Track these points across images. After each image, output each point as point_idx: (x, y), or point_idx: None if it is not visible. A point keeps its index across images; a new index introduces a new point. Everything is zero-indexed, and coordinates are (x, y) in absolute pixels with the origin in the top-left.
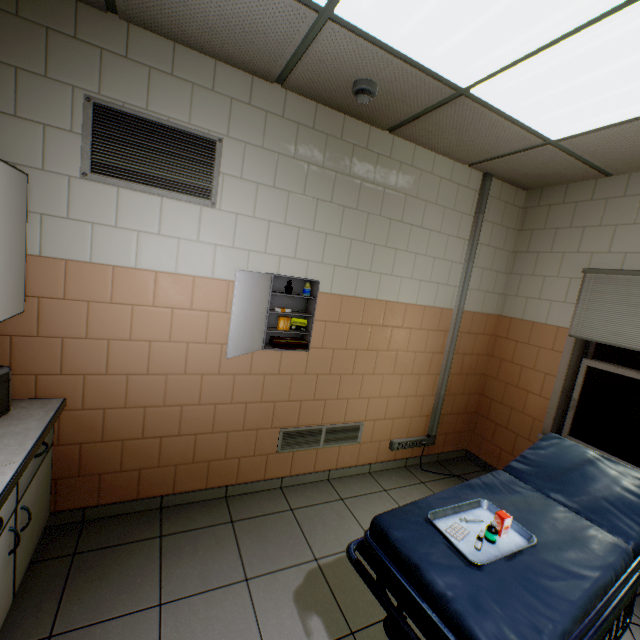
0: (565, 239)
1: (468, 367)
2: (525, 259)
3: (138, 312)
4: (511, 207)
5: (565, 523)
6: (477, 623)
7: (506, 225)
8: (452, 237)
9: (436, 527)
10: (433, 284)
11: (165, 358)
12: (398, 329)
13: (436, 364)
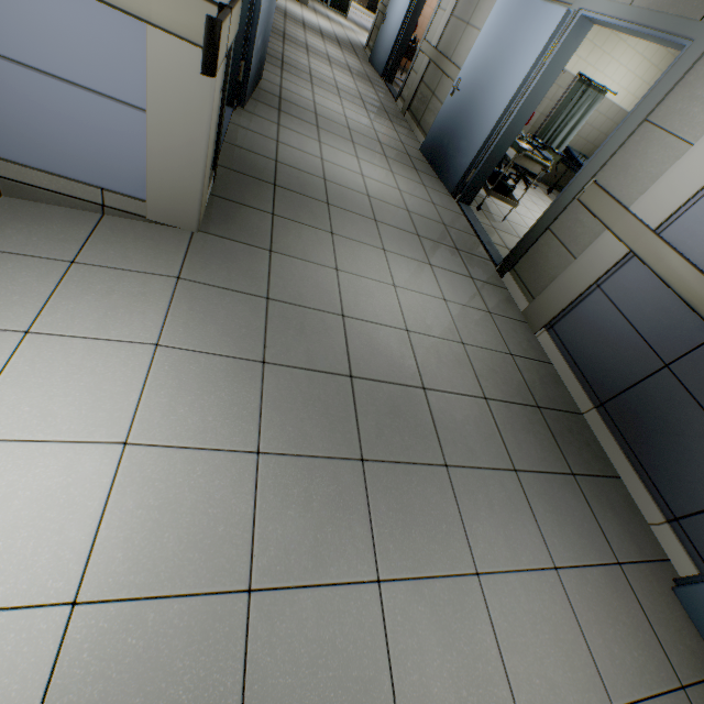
0: None
1: None
2: None
3: (426, 9)
4: None
5: None
6: None
7: None
8: None
9: None
10: None
11: (425, 26)
12: None
13: None
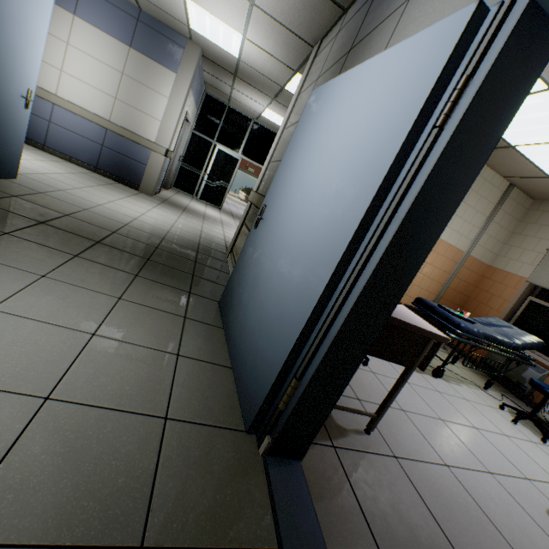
0: (544, 231)
1: (460, 288)
2: (517, 238)
3: None
4: (520, 206)
5: (489, 331)
6: (453, 317)
7: (513, 216)
8: (478, 212)
9: (440, 306)
10: (458, 234)
11: None
12: (431, 251)
13: (443, 278)
